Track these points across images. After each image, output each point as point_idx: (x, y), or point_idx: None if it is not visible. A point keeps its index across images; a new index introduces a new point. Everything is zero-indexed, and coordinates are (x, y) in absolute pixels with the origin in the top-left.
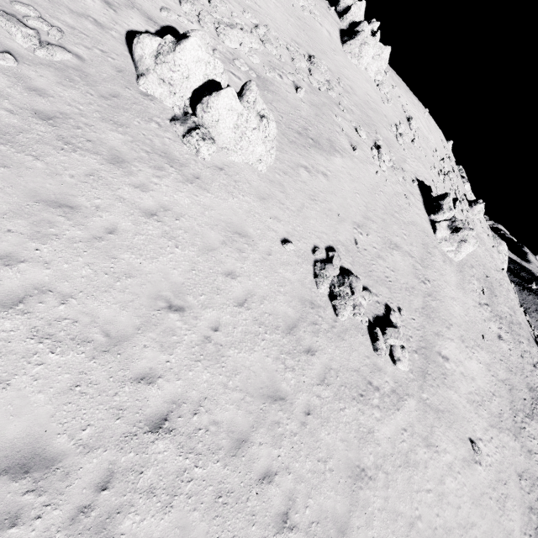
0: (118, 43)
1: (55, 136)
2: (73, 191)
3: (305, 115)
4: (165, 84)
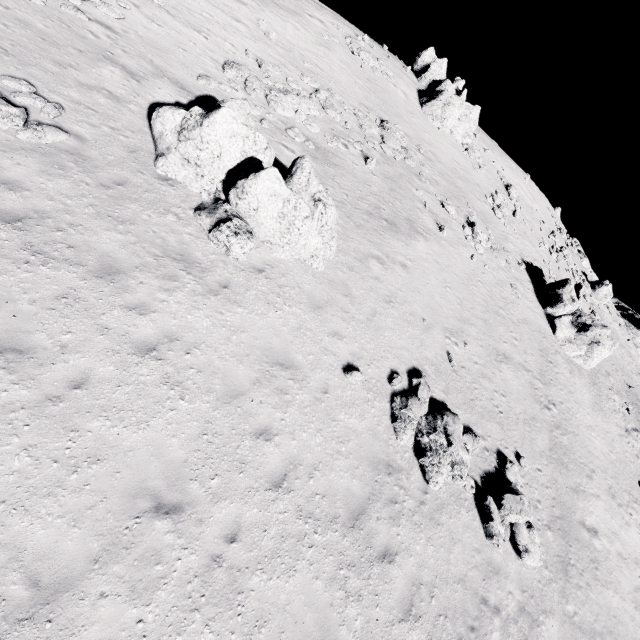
0: (136, 118)
1: (20, 244)
2: (29, 324)
3: (377, 191)
4: (190, 165)
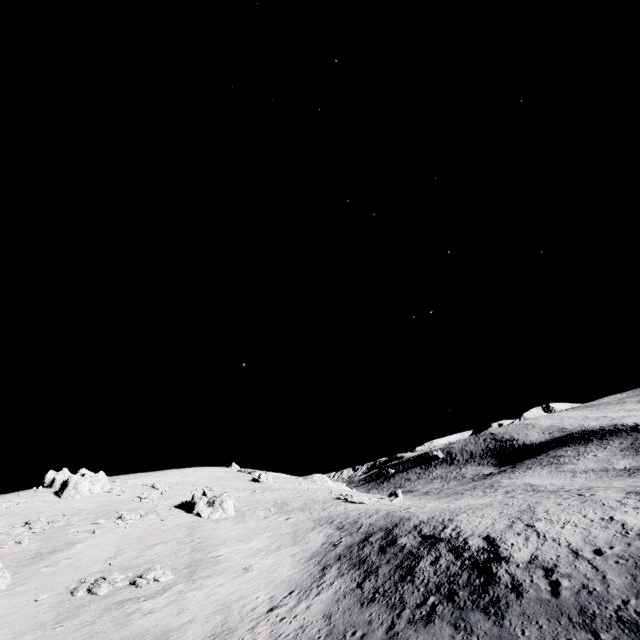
0: None
1: None
2: None
3: (36, 548)
4: None
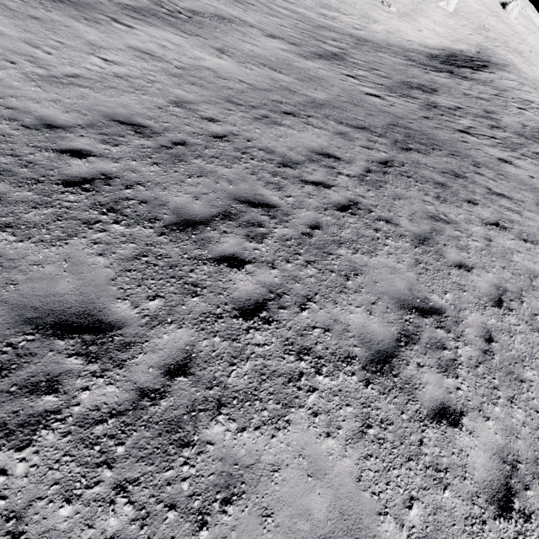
0: None
1: None
2: None
3: None
4: None
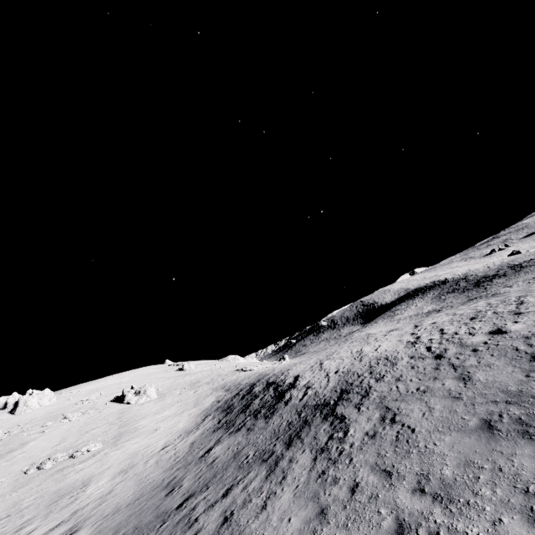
0: None
1: None
2: None
3: None
4: None
